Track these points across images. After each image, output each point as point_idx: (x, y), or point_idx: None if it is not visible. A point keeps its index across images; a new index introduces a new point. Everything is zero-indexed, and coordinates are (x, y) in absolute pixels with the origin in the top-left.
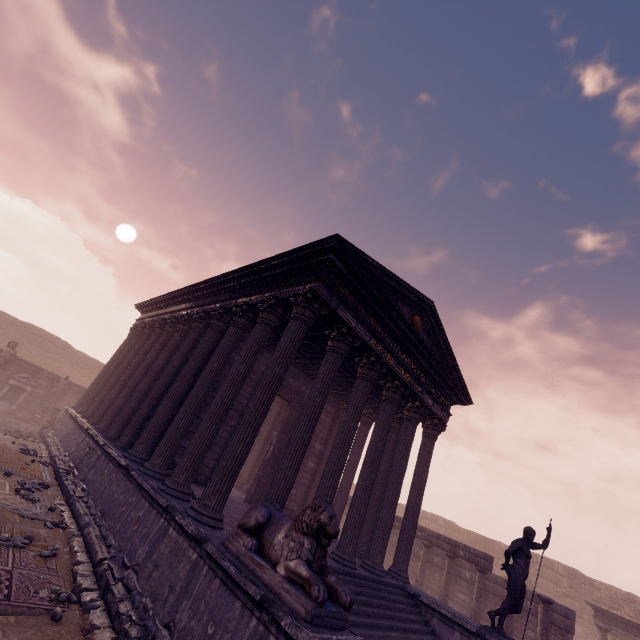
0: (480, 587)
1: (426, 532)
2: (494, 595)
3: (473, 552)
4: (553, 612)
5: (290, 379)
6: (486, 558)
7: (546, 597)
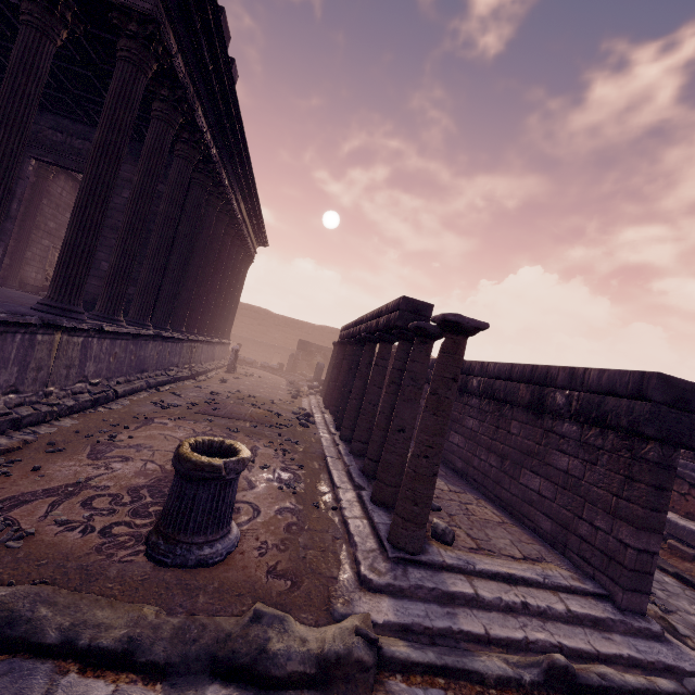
0: (393, 366)
1: (367, 319)
2: (503, 402)
3: (391, 308)
4: (607, 397)
5: (74, 141)
6: (398, 305)
7: (442, 314)
